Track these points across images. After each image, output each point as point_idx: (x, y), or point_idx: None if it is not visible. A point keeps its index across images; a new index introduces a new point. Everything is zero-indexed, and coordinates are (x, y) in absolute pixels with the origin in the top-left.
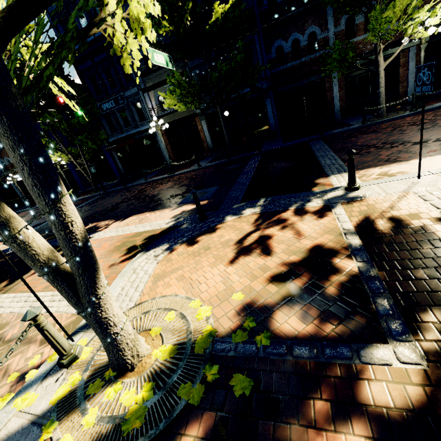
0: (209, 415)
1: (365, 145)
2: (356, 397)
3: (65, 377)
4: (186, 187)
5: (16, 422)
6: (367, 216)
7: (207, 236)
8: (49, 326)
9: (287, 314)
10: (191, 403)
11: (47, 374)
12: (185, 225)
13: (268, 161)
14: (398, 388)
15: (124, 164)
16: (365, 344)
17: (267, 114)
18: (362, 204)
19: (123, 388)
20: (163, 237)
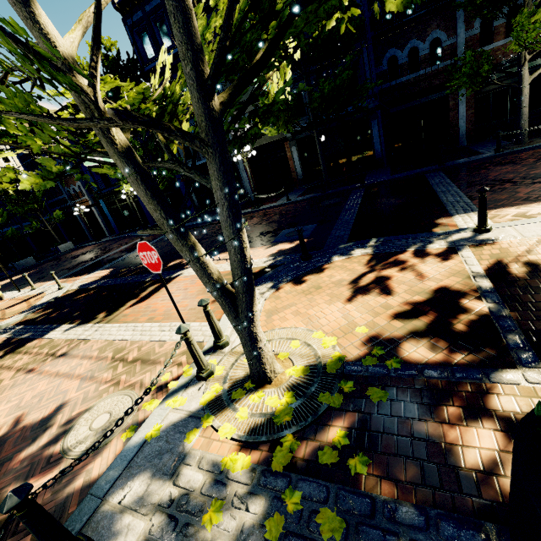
0: (351, 414)
1: (499, 180)
2: (485, 406)
3: (207, 387)
4: (277, 223)
5: (175, 415)
6: (499, 260)
7: (315, 275)
8: (194, 341)
9: (415, 345)
10: (333, 406)
11: (187, 385)
12: (286, 264)
13: (374, 196)
14: (525, 401)
15: (199, 195)
16: (495, 369)
17: (372, 138)
18: (494, 248)
19: (266, 395)
20: (264, 275)
